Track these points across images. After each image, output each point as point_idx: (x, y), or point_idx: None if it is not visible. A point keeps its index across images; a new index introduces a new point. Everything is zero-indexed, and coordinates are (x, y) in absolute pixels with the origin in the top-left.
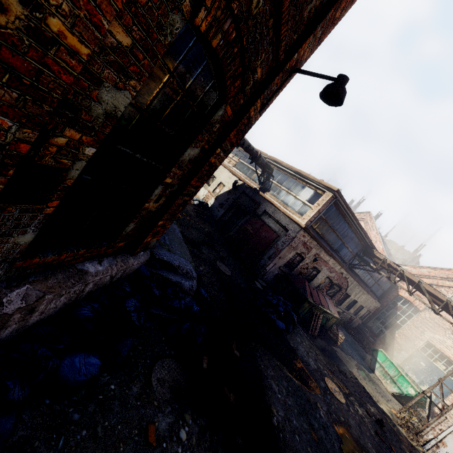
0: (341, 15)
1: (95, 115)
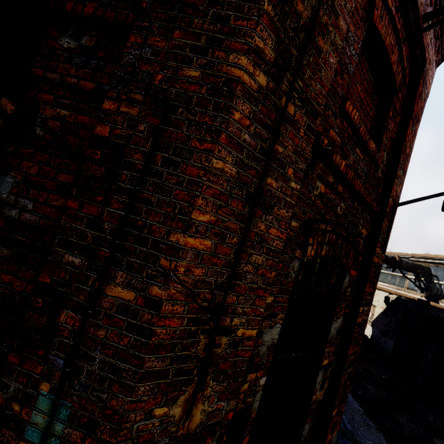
0: (411, 147)
1: (261, 353)
